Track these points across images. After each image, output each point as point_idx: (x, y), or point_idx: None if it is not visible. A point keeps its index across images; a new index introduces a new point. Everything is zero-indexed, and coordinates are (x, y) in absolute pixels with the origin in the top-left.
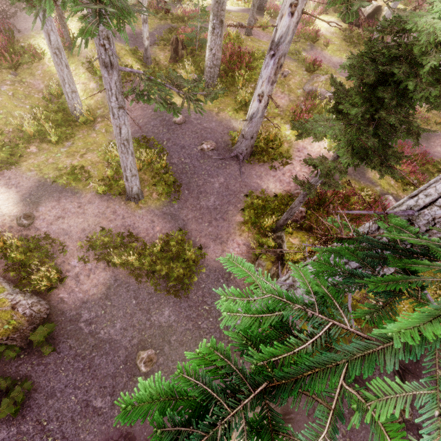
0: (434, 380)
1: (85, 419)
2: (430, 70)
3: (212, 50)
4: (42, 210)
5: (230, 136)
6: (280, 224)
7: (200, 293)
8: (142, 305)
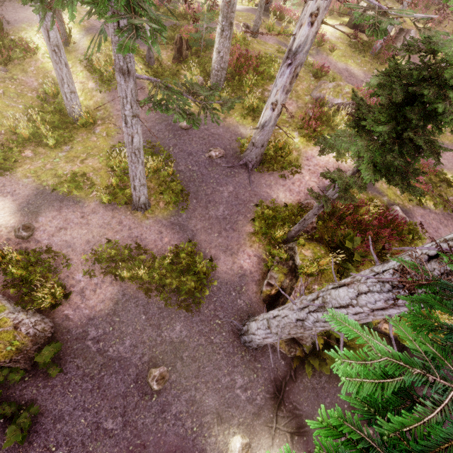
0: None
1: (96, 443)
2: None
3: (220, 53)
4: (42, 221)
5: (238, 142)
6: (291, 235)
7: (211, 307)
8: (153, 320)
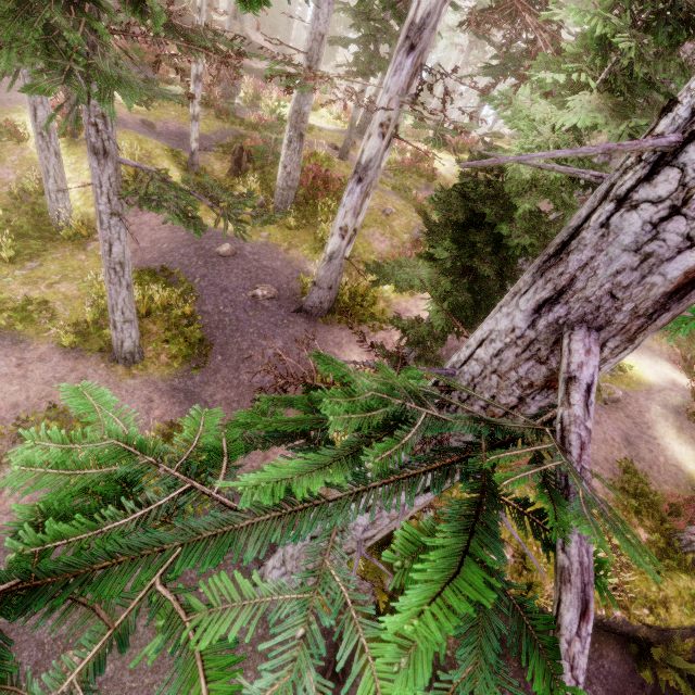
0: (316, 575)
1: None
2: (527, 215)
3: (287, 168)
4: None
5: (301, 282)
6: None
7: None
8: None
